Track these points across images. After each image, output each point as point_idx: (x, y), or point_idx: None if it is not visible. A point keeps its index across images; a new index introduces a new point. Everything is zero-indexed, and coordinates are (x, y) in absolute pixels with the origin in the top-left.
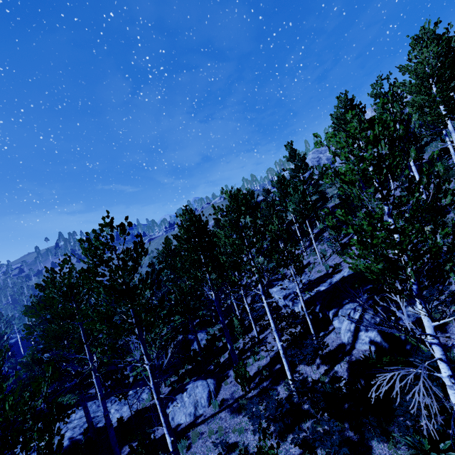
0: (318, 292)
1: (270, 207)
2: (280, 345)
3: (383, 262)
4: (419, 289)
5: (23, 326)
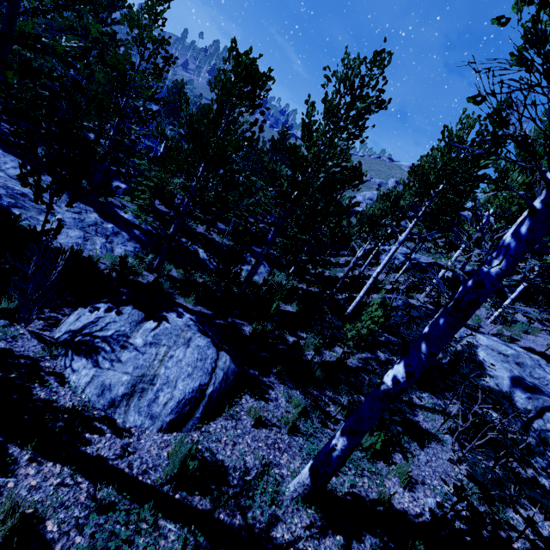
0: None
1: None
2: None
3: None
4: None
5: None
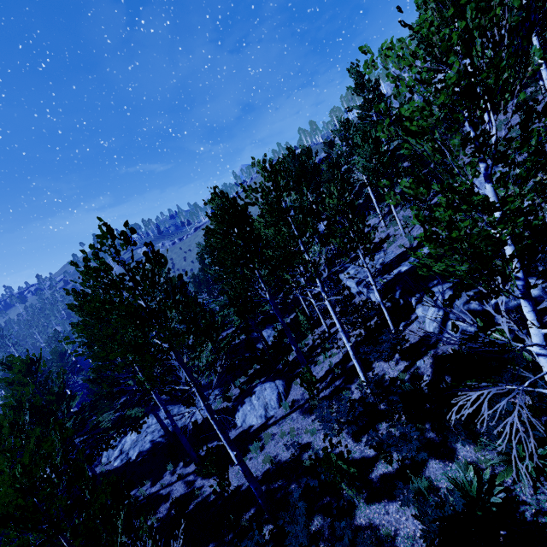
0: (399, 274)
1: (333, 169)
2: (349, 347)
3: (469, 262)
4: (525, 289)
5: (78, 344)
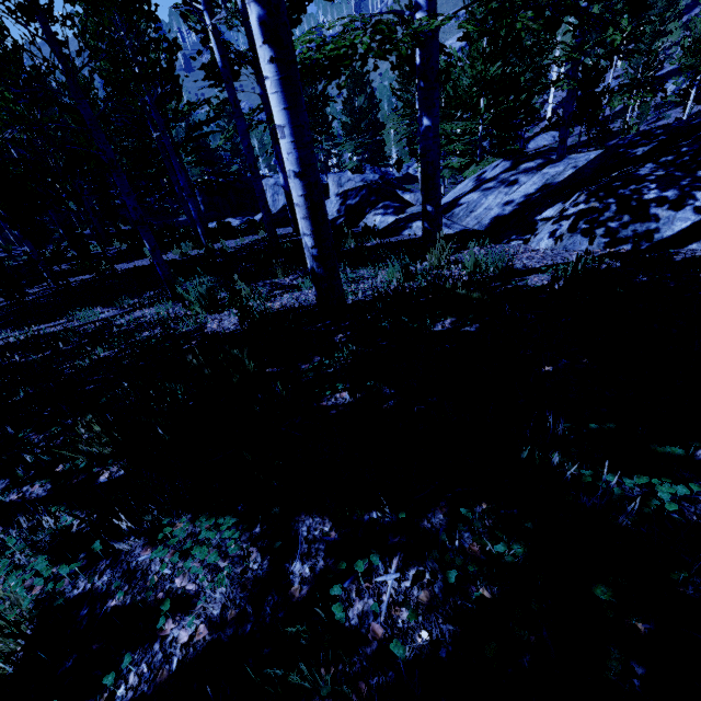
0: None
1: None
2: None
3: None
4: None
5: None
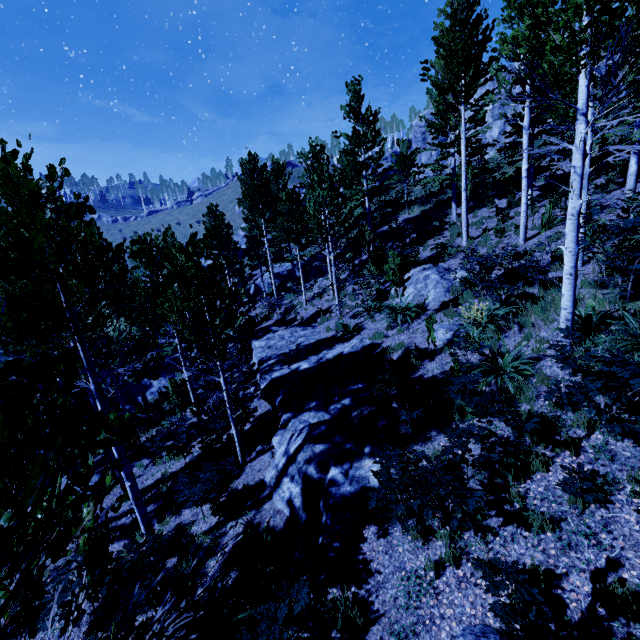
0: (294, 372)
1: (292, 202)
2: (128, 487)
3: None
4: None
5: None
